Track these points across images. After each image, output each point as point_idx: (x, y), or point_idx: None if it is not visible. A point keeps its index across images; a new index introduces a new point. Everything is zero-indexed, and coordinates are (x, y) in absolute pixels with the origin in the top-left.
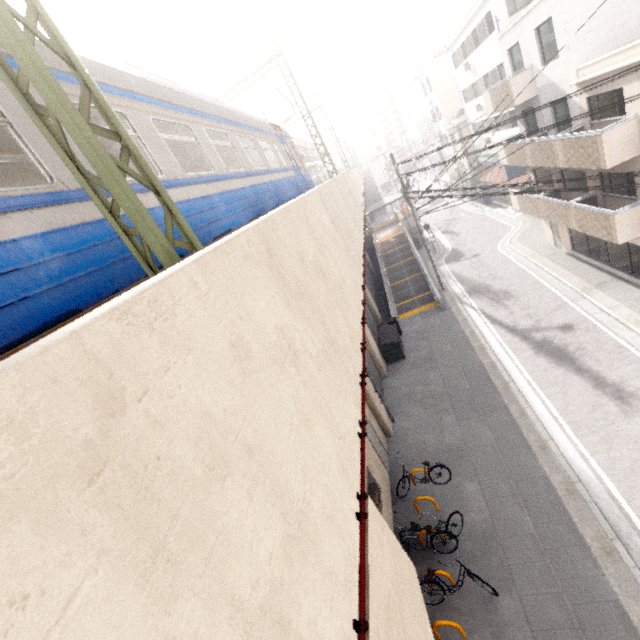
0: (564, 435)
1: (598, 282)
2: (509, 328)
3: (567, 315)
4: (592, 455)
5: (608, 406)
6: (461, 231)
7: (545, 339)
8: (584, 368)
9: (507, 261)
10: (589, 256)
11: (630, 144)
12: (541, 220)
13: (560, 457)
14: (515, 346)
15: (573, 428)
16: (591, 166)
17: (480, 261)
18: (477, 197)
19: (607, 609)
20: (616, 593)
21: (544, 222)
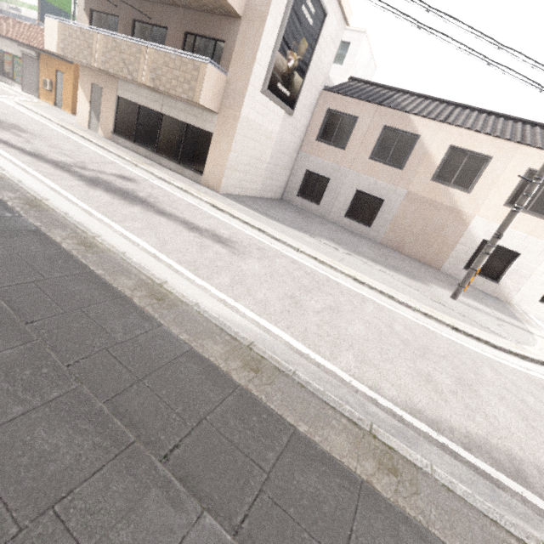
0: (183, 277)
1: (147, 162)
2: (29, 152)
3: (123, 170)
4: (237, 300)
5: (216, 247)
6: None
7: (100, 178)
8: (167, 212)
9: (16, 109)
10: (134, 142)
11: None
12: (79, 88)
13: (200, 307)
14: (45, 170)
15: (190, 268)
16: None
17: None
18: None
19: None
20: None
21: (83, 92)
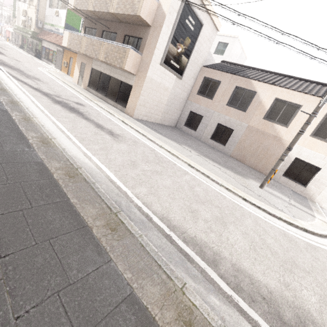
0: (70, 141)
1: (99, 100)
2: (33, 87)
3: (81, 101)
4: (94, 155)
5: (105, 136)
6: (10, 51)
7: (64, 101)
8: (90, 119)
9: (44, 73)
10: (96, 91)
11: (151, 15)
12: (76, 64)
13: (64, 150)
14: (36, 94)
15: (79, 139)
16: (131, 12)
17: (21, 63)
18: (31, 53)
19: (120, 323)
20: (129, 281)
21: (77, 66)
